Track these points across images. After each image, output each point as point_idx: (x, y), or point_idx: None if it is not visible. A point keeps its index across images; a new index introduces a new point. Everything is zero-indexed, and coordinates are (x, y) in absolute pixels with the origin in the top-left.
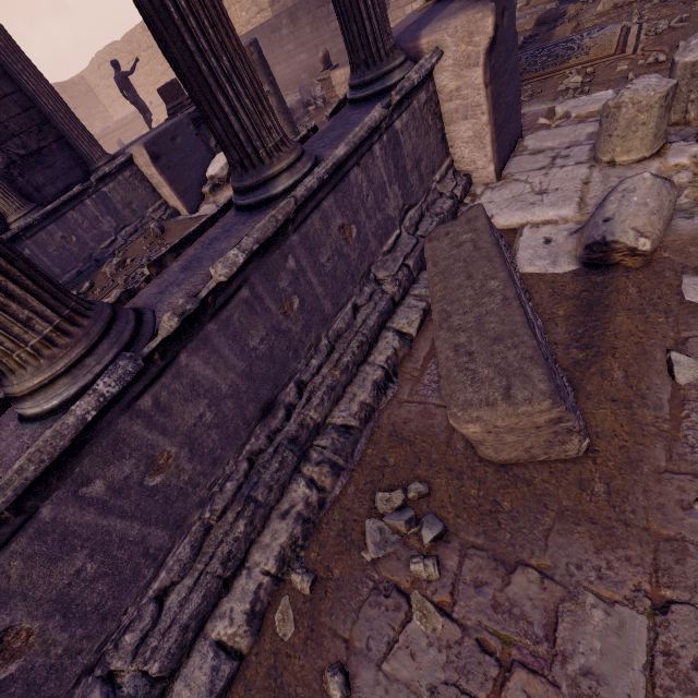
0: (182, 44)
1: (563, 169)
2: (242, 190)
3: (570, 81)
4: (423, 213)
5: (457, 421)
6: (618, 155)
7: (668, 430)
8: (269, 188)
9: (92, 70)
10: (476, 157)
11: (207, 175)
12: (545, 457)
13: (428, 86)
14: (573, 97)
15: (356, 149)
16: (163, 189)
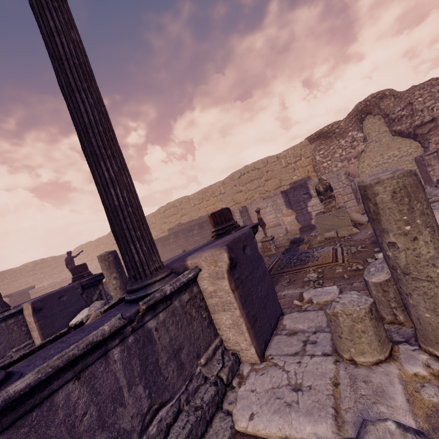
0: None
1: (312, 359)
2: None
3: (310, 275)
4: (181, 406)
5: None
6: (355, 355)
7: None
8: None
9: (74, 251)
10: (238, 339)
11: (70, 323)
12: None
13: (192, 289)
14: (314, 286)
15: (73, 364)
16: (34, 332)
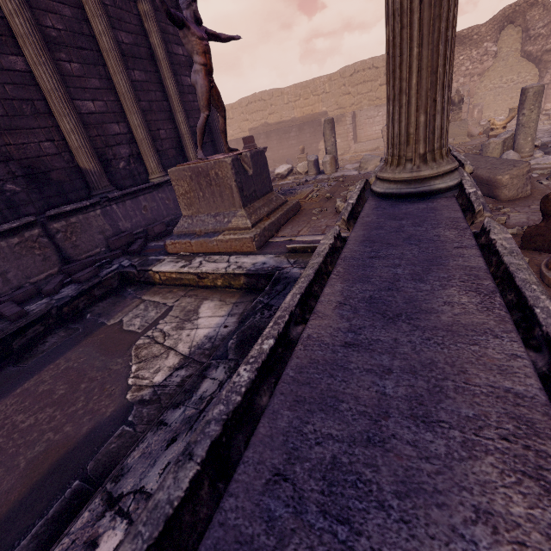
0: None
1: None
2: None
3: None
4: None
5: (502, 176)
6: None
7: (548, 189)
8: None
9: None
10: None
11: (276, 172)
12: (521, 195)
13: None
14: None
15: None
16: None
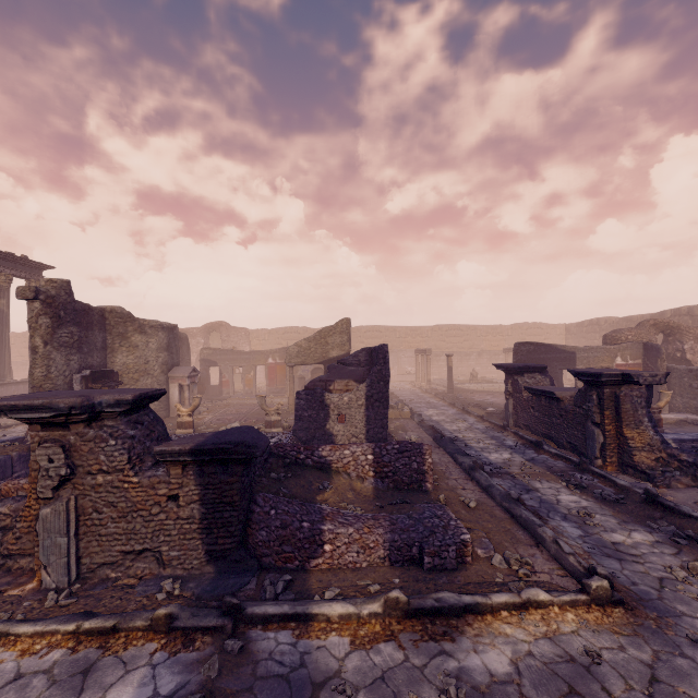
0: (4, 365)
1: None
2: (1, 380)
3: None
4: None
5: None
6: None
7: None
8: (5, 380)
9: None
10: None
11: None
12: None
13: None
14: None
15: (23, 382)
16: None
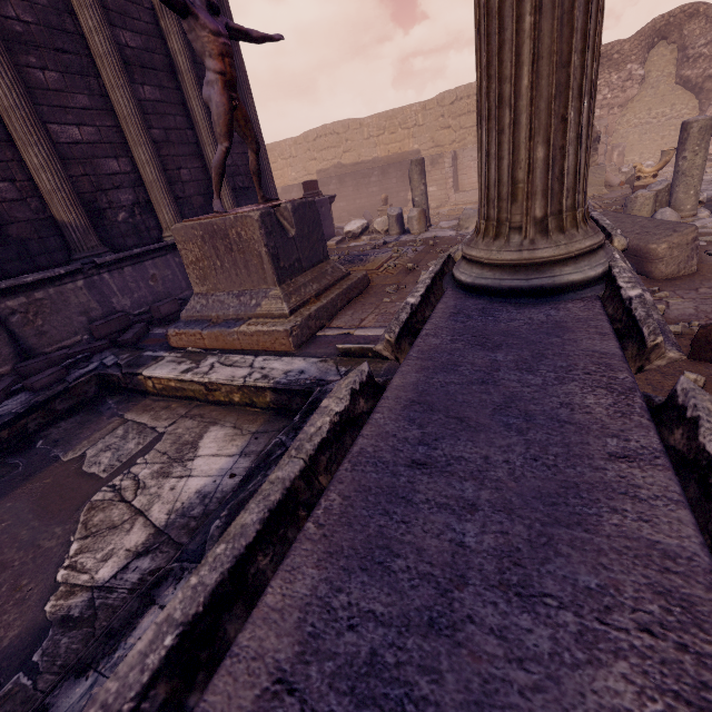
0: None
1: None
2: None
3: None
4: None
5: (656, 244)
6: None
7: None
8: None
9: None
10: None
11: (346, 230)
12: (683, 272)
13: None
14: None
15: None
16: None
